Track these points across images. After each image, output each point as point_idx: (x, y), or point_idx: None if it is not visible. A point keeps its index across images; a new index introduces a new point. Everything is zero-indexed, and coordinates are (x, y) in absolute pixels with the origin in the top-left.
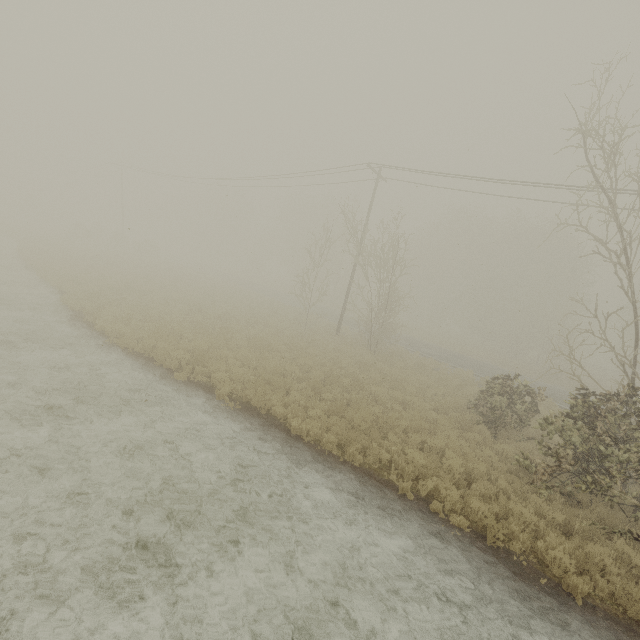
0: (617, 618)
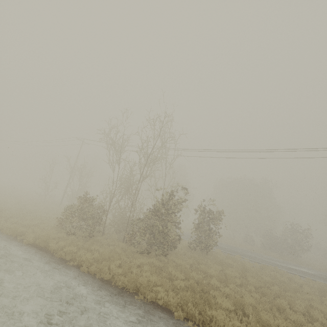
0: (35, 246)
